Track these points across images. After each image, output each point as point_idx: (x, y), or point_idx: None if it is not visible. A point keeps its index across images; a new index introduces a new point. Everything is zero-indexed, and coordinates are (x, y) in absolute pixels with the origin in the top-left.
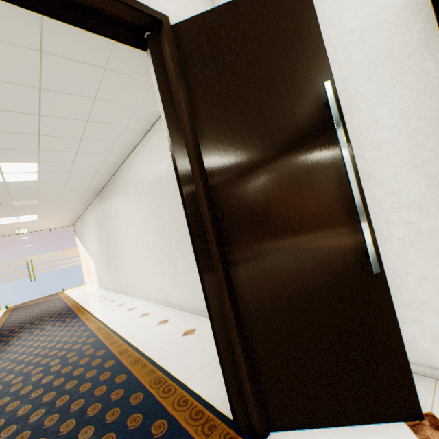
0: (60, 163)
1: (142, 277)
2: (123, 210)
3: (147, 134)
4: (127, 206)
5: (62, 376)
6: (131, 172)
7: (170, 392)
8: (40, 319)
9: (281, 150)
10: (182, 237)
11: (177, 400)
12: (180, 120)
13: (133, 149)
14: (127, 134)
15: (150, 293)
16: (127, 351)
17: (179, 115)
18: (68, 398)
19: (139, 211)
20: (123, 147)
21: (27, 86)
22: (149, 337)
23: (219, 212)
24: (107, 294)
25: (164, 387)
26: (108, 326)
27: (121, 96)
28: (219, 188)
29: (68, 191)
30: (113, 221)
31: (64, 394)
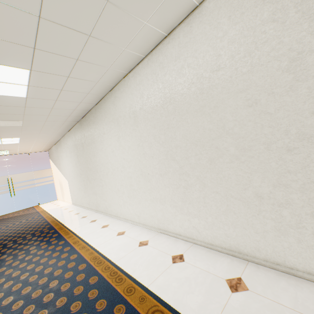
0: (54, 75)
1: (128, 200)
2: (110, 135)
3: (159, 44)
4: (116, 130)
5: None
6: (126, 93)
7: None
8: (22, 236)
9: None
10: (205, 162)
11: None
12: None
13: (134, 66)
14: (139, 39)
15: (138, 217)
16: None
17: None
18: None
19: (133, 135)
20: (126, 61)
21: None
22: (179, 287)
23: None
24: (83, 212)
25: None
26: (106, 257)
27: None
28: None
29: (53, 115)
30: (95, 145)
31: None
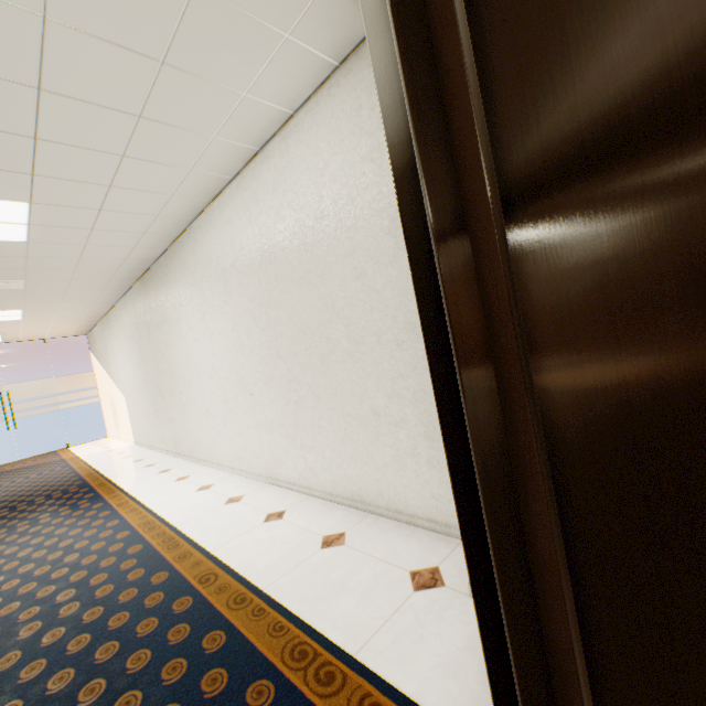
0: (74, 209)
1: (223, 430)
2: (191, 309)
3: (251, 161)
4: (200, 302)
5: (85, 629)
6: (211, 237)
7: (334, 683)
8: (27, 500)
9: (700, 153)
10: (317, 362)
11: (356, 705)
12: (442, 62)
13: (219, 191)
14: (213, 157)
15: (239, 460)
16: (215, 577)
17: (438, 49)
18: (105, 686)
19: (225, 311)
20: (200, 185)
21: (13, 6)
22: (255, 548)
23: (528, 302)
24: (152, 457)
25: (317, 668)
26: (166, 520)
27: (218, 64)
28: (532, 243)
29: (85, 269)
30: (168, 327)
31: (93, 675)
